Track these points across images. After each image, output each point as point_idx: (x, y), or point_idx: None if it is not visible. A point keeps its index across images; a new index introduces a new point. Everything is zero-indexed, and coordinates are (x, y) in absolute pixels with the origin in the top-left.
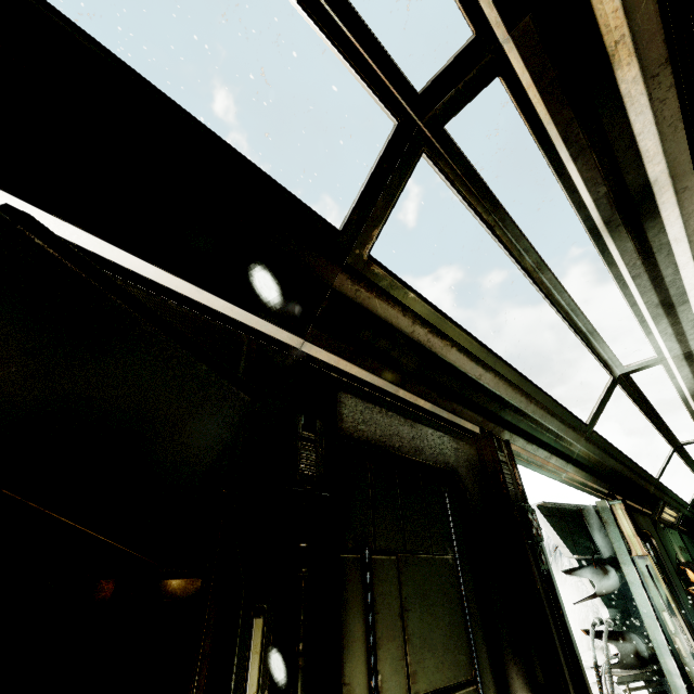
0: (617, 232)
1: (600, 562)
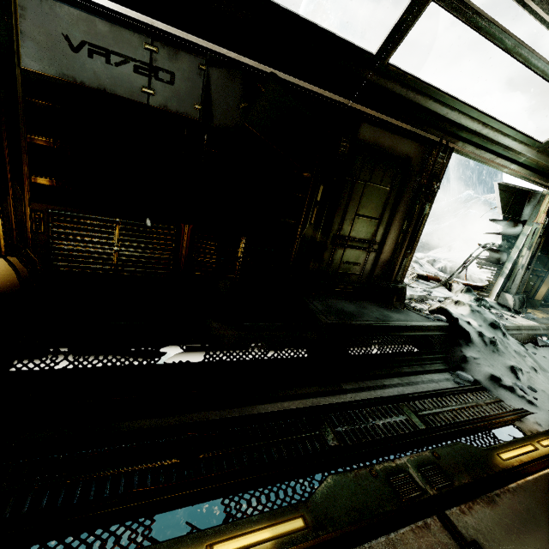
0: None
1: (518, 221)
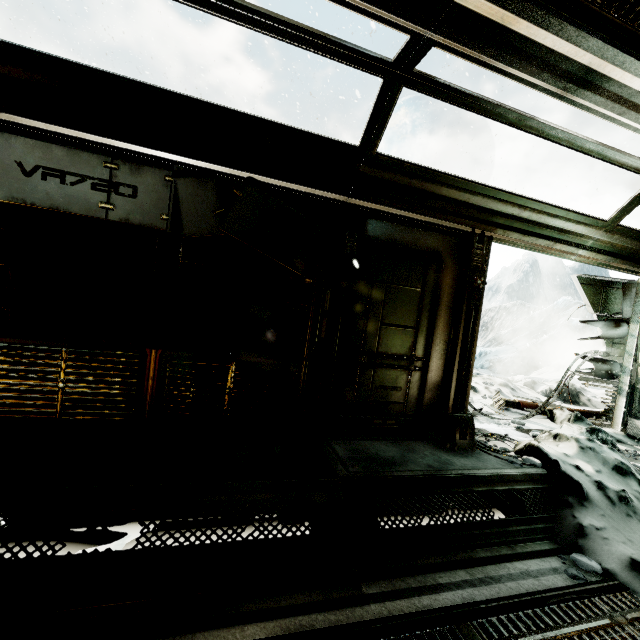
0: (578, 93)
1: (619, 320)
